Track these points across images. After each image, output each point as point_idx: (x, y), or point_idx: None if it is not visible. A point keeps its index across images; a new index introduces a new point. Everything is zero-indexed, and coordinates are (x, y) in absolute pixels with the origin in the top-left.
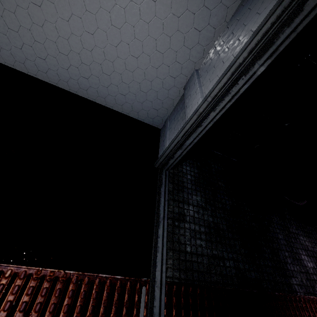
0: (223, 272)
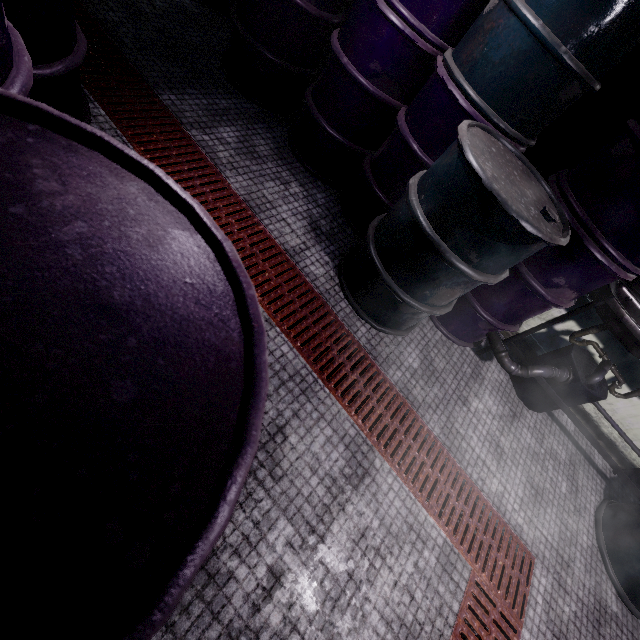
0: (96, 6)
